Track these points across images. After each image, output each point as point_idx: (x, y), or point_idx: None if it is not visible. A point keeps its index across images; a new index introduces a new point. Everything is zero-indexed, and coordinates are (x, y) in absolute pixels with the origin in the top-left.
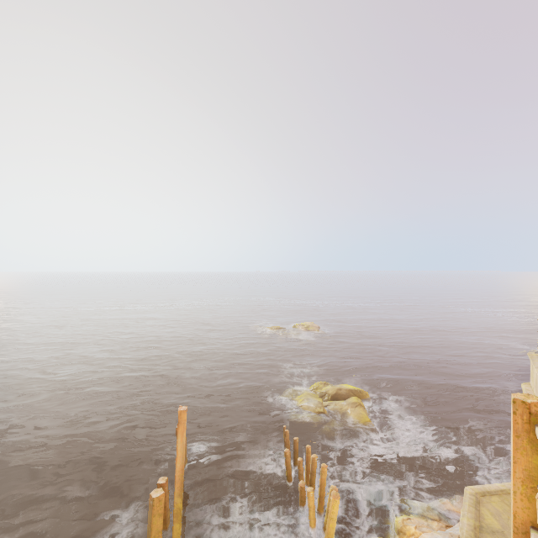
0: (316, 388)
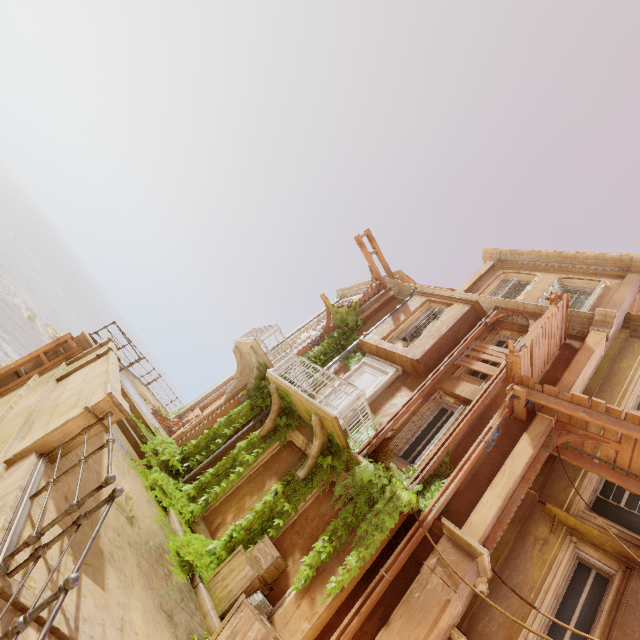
0: (9, 360)
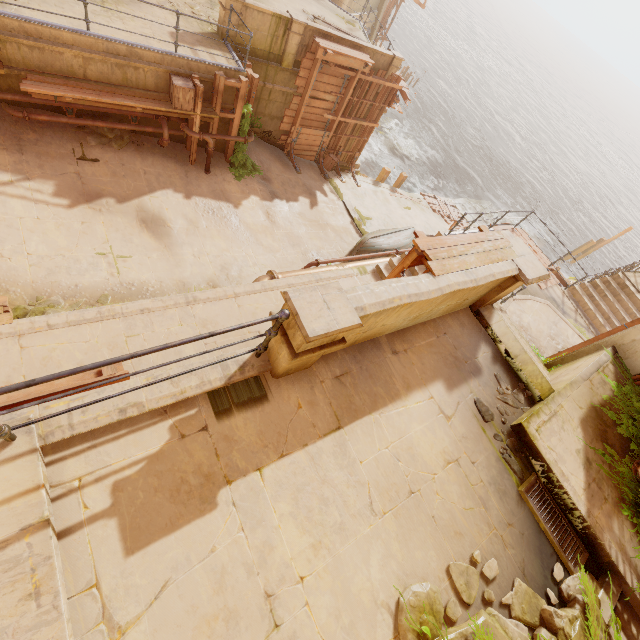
0: None
